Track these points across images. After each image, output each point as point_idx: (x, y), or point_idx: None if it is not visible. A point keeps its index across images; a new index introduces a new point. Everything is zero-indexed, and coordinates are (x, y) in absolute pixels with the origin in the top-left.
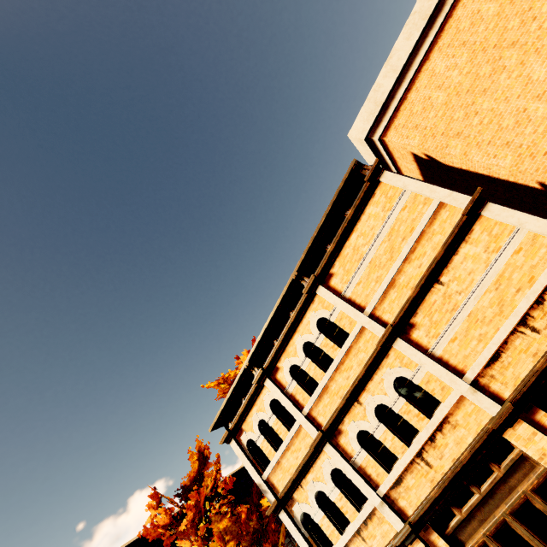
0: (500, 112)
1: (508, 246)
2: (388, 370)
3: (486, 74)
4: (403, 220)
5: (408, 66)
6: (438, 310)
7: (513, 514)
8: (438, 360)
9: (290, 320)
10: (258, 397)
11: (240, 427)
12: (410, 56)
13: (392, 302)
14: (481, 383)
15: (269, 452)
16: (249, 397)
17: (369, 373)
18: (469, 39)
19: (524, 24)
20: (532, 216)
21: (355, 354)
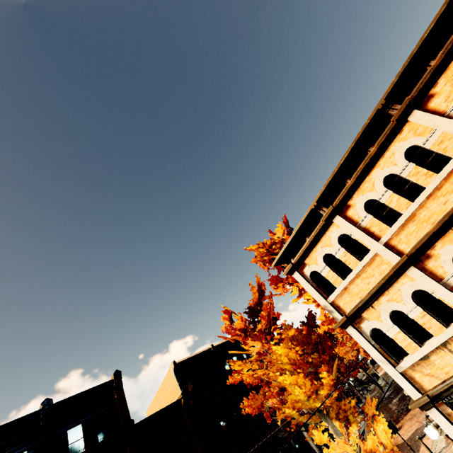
0: None
1: None
2: None
3: None
4: None
5: None
6: None
7: None
8: None
9: (369, 155)
10: (324, 234)
11: (303, 262)
12: None
13: None
14: None
15: (335, 280)
16: (315, 235)
17: None
18: None
19: None
20: None
21: None
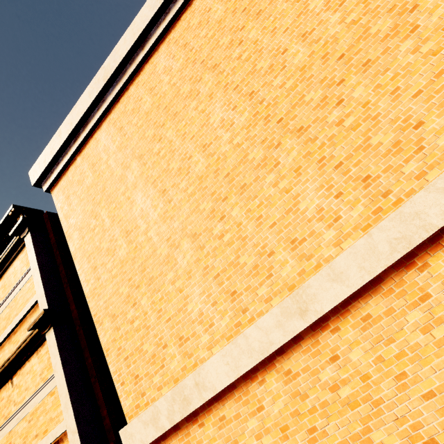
0: (106, 228)
1: (50, 383)
2: None
3: (117, 177)
4: (24, 293)
5: (85, 125)
6: (1, 410)
7: None
8: None
9: None
10: None
11: None
12: (89, 115)
13: None
14: None
15: None
16: None
17: None
18: (125, 127)
19: (154, 139)
20: (62, 369)
21: None
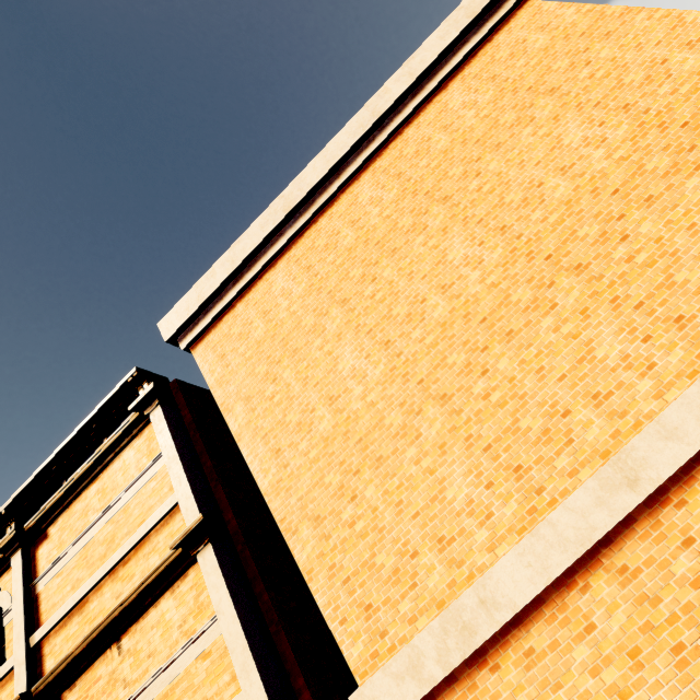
0: (293, 395)
1: (201, 637)
2: None
3: (307, 327)
4: (144, 499)
5: (252, 263)
6: (95, 699)
7: None
8: None
9: None
10: None
11: None
12: (259, 252)
13: (67, 639)
14: None
15: None
16: None
17: None
18: (315, 265)
19: (363, 280)
20: (233, 607)
21: None
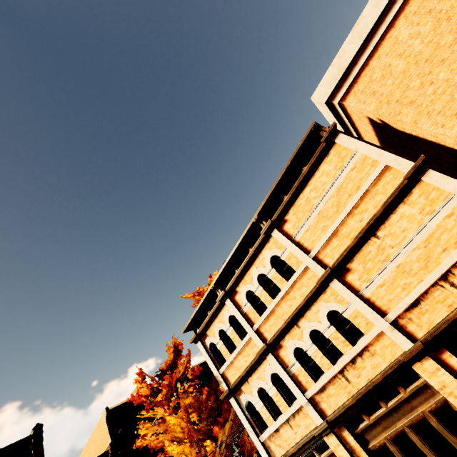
0: (454, 83)
1: (441, 210)
2: (324, 304)
3: (447, 44)
4: (351, 178)
5: (374, 33)
6: (372, 260)
7: (411, 426)
8: (366, 300)
9: (248, 255)
10: (220, 311)
11: (205, 333)
12: (376, 23)
13: (334, 248)
14: (400, 323)
15: (226, 354)
16: (213, 311)
17: (308, 304)
18: (436, 7)
19: None
20: None
21: (299, 287)
